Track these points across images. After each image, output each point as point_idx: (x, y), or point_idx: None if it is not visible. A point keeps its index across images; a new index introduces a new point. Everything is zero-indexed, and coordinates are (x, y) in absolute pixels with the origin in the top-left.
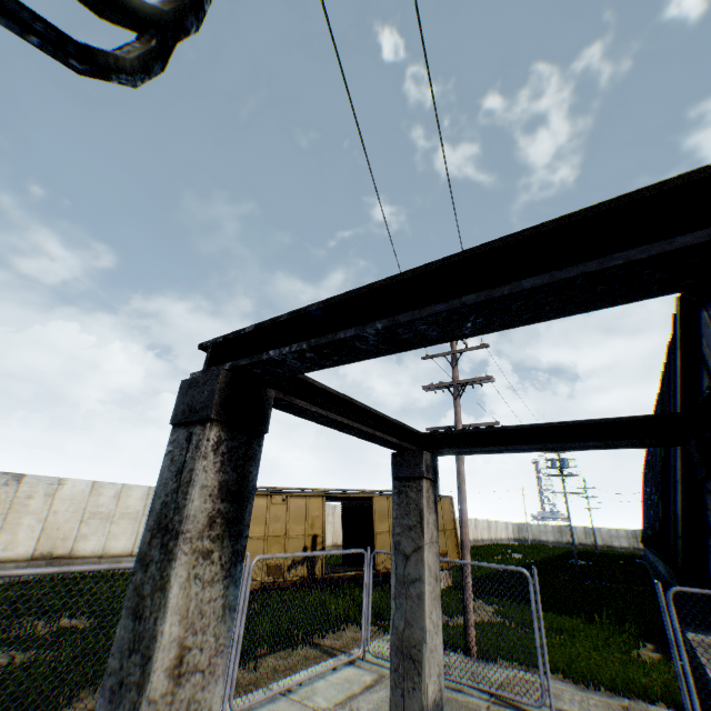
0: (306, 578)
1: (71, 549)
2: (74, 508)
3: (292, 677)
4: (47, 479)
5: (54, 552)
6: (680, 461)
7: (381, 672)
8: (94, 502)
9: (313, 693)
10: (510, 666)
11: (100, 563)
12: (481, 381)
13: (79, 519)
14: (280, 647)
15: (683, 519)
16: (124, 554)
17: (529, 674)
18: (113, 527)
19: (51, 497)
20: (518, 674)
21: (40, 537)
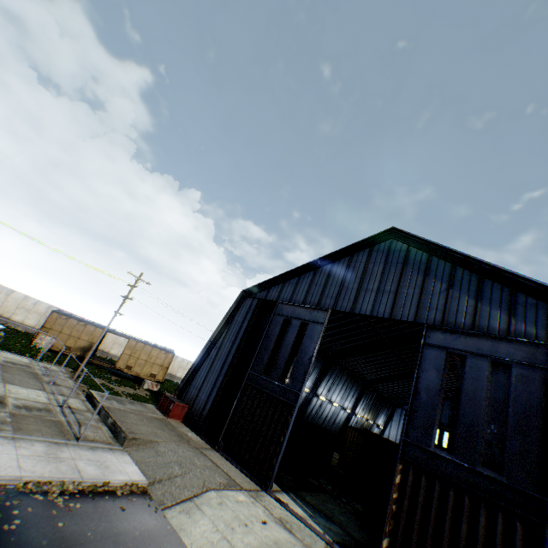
0: (80, 356)
1: (11, 316)
2: (17, 302)
3: (9, 354)
4: (9, 288)
5: (4, 315)
6: (199, 355)
7: (33, 364)
8: (25, 303)
9: (6, 355)
10: (81, 384)
11: (20, 326)
12: (131, 299)
13: (17, 307)
14: (28, 356)
15: (189, 375)
16: (32, 327)
17: (72, 382)
18: (30, 315)
19: (9, 295)
20: (69, 380)
21: (0, 308)
